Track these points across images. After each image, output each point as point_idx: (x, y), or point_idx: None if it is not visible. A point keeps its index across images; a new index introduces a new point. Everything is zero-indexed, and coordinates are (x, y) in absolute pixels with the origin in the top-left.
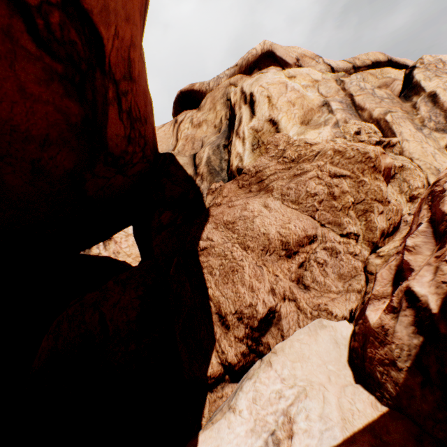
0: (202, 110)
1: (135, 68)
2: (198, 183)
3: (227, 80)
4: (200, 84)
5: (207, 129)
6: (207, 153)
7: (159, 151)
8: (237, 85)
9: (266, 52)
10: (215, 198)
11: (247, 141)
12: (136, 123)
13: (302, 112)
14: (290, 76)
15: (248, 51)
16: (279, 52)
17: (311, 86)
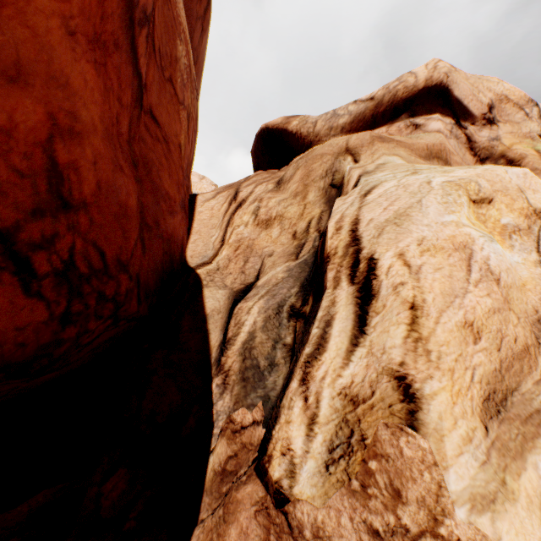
0: (282, 188)
1: (83, 179)
2: (213, 390)
3: (344, 137)
4: (299, 122)
5: (278, 235)
6: (252, 320)
7: (187, 255)
8: (359, 157)
9: (434, 86)
10: (204, 540)
11: (320, 431)
12: (90, 281)
13: (494, 358)
14: (479, 197)
15: (401, 76)
16: (460, 88)
17: (524, 230)
